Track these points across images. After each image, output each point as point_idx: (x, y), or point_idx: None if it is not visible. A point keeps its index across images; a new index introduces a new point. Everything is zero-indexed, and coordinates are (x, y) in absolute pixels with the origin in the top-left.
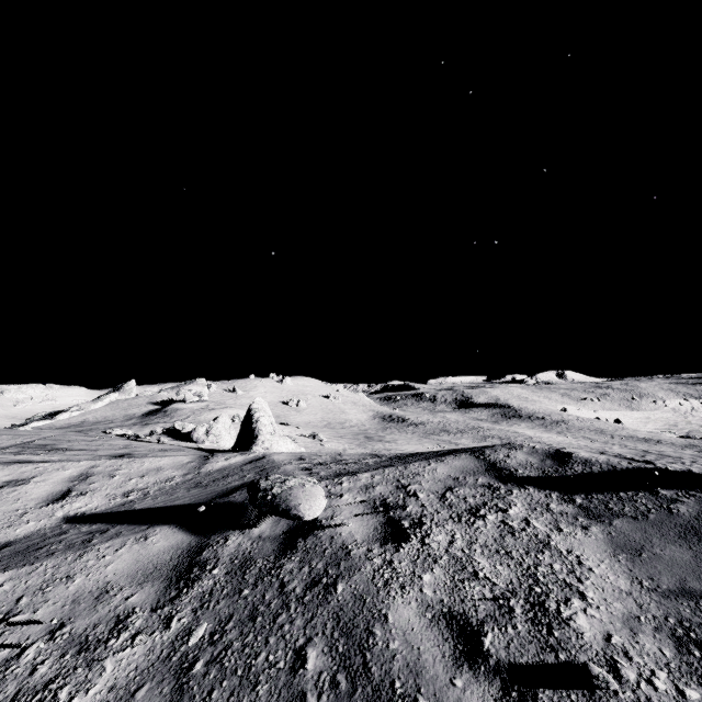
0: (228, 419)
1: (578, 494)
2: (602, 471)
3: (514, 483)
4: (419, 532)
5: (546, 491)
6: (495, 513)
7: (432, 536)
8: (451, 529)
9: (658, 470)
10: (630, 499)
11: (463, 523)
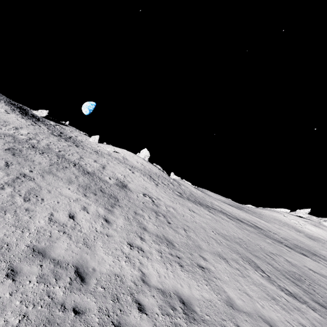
0: (97, 136)
1: None
2: None
3: None
4: None
5: None
6: None
7: None
8: None
9: None
10: None
11: None
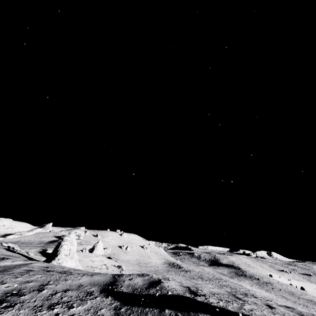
0: None
1: (128, 305)
2: (159, 294)
3: (107, 293)
4: (0, 311)
5: (115, 301)
6: (62, 308)
7: (2, 315)
8: (21, 312)
9: (184, 297)
10: (145, 312)
11: (34, 310)
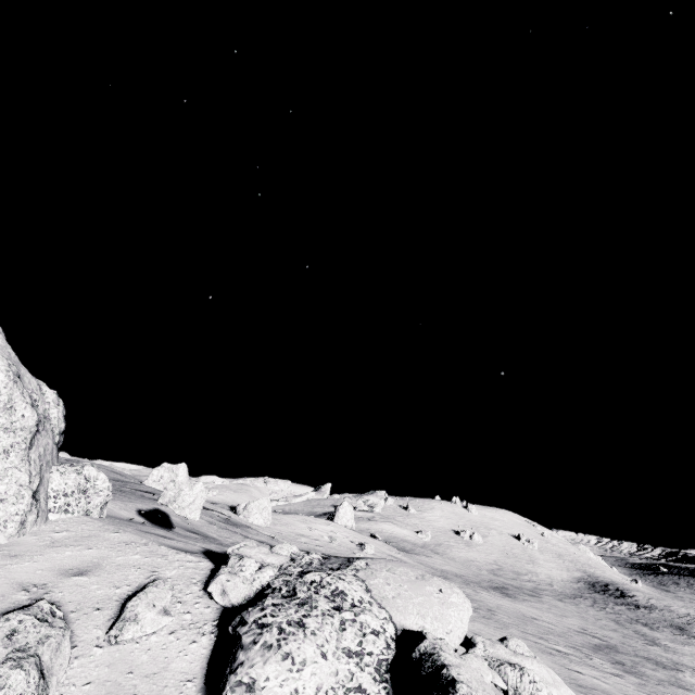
0: (268, 502)
1: None
2: None
3: None
4: None
5: None
6: None
7: None
8: None
9: None
10: None
11: None
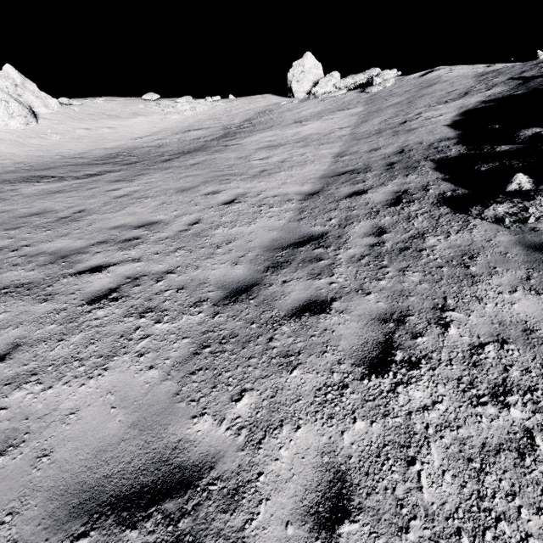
0: None
1: None
2: None
3: None
4: None
5: None
6: None
7: None
8: None
9: None
10: None
11: None
